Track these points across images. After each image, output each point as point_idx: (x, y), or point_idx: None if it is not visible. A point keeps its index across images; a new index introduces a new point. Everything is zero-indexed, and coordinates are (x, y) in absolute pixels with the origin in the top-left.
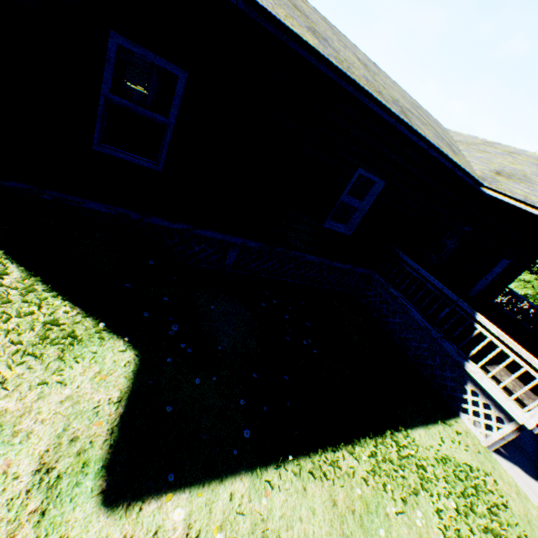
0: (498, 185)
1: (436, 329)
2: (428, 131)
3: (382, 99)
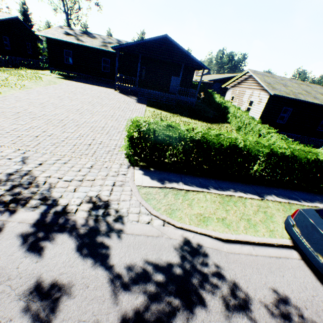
0: None
1: None
2: None
3: None
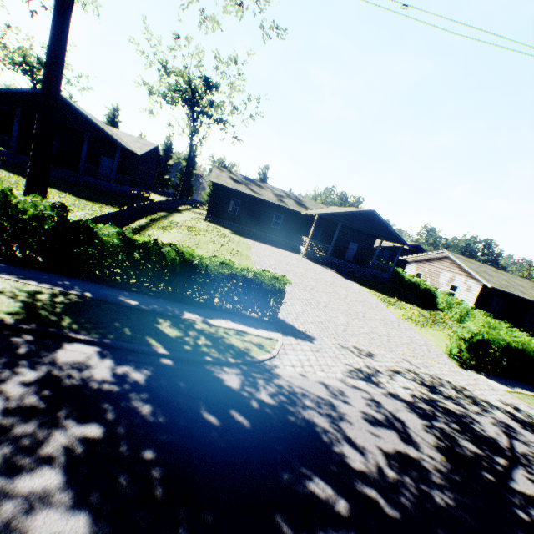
0: None
1: None
2: None
3: None
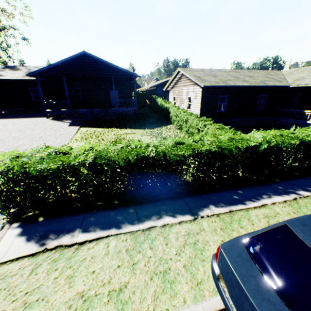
0: (293, 84)
1: (297, 119)
2: (271, 82)
3: (259, 85)
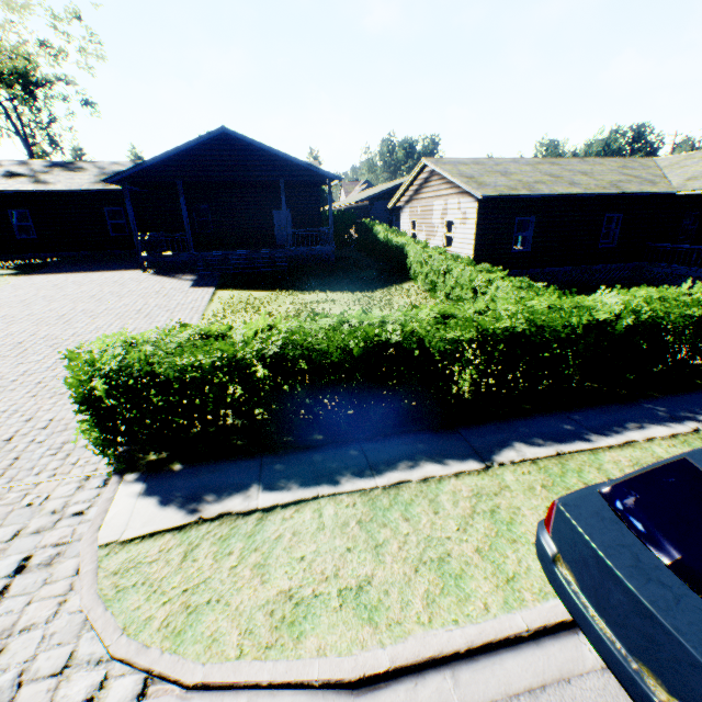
0: (685, 188)
1: (694, 267)
2: (632, 186)
3: (606, 191)
